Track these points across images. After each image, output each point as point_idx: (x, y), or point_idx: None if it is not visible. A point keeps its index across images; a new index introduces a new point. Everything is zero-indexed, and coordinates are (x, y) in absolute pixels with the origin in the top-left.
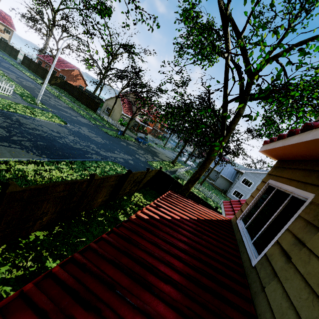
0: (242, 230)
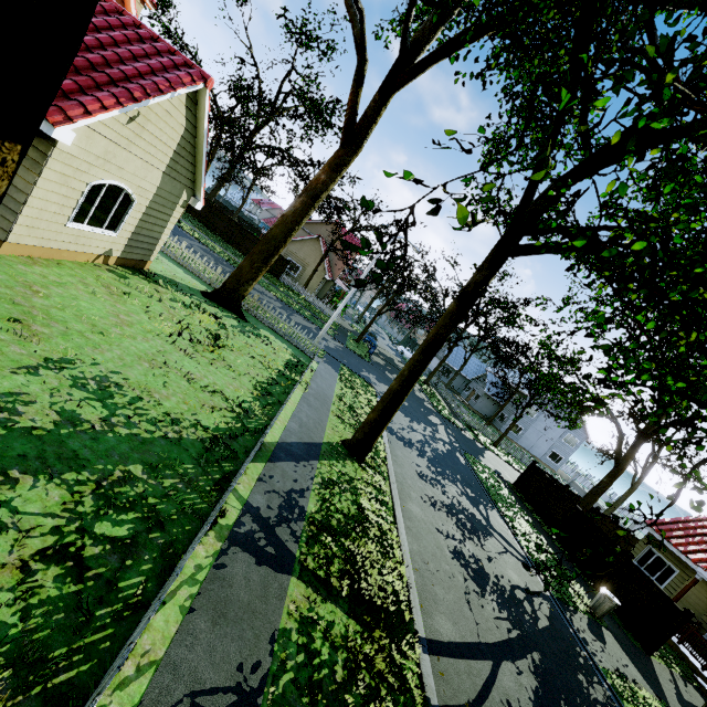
0: None
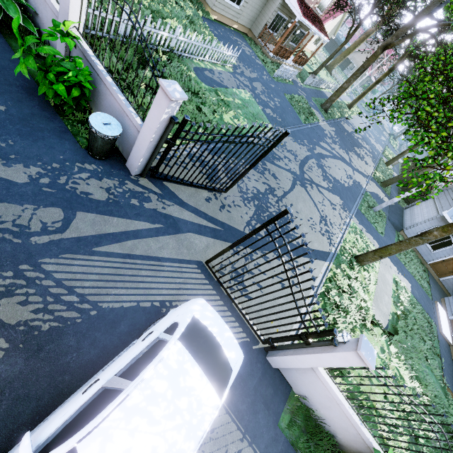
0: None
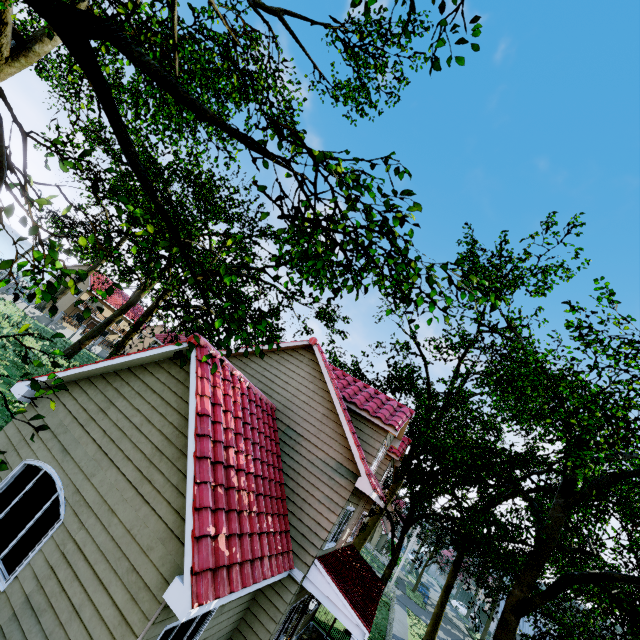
0: None
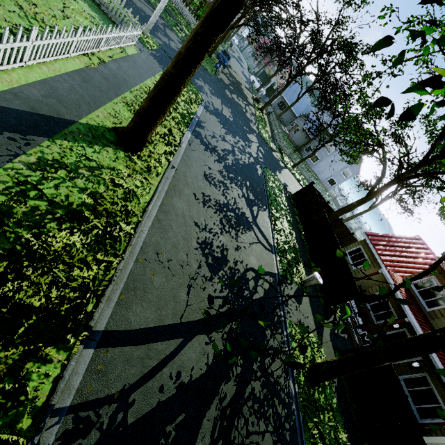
0: (416, 292)
